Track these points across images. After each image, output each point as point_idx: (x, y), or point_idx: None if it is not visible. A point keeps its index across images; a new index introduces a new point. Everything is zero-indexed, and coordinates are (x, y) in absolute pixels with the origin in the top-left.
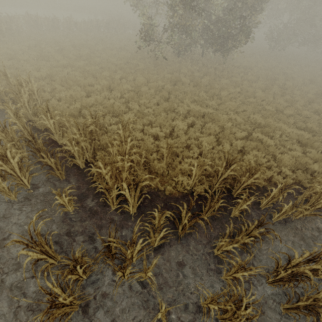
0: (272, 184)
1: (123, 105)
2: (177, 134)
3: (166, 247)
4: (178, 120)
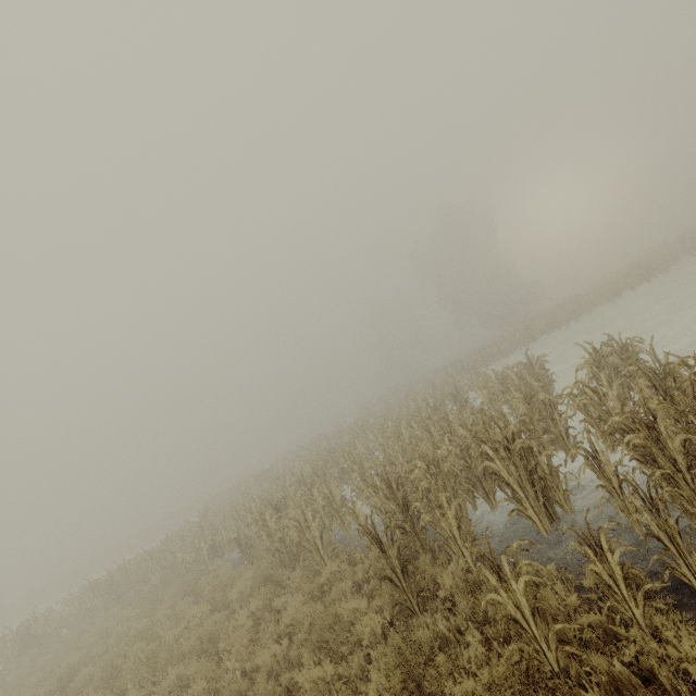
0: None
1: None
2: None
3: None
4: None
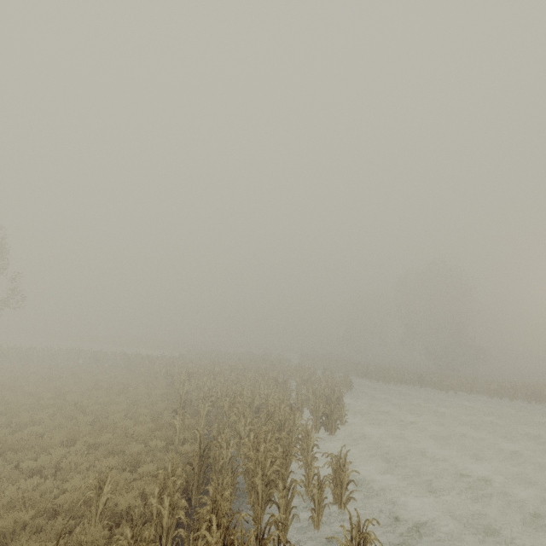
0: None
1: None
2: None
3: None
4: None
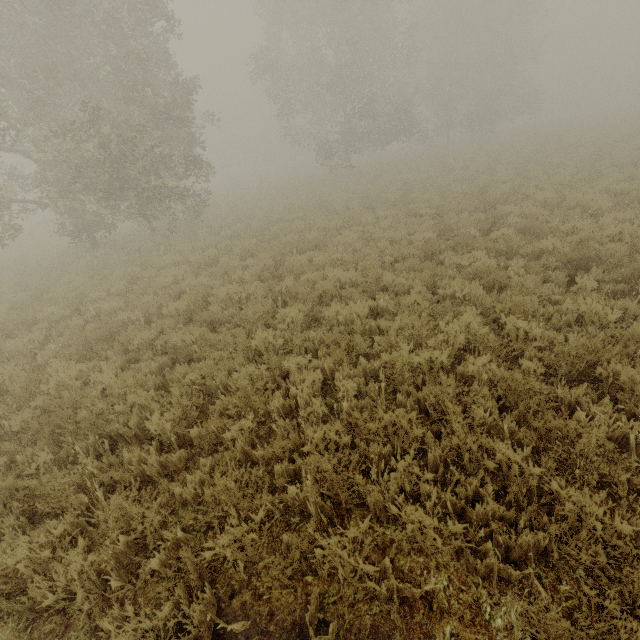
0: None
1: None
2: None
3: None
4: None
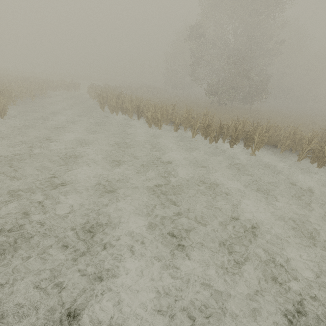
0: None
1: None
2: None
3: None
4: None
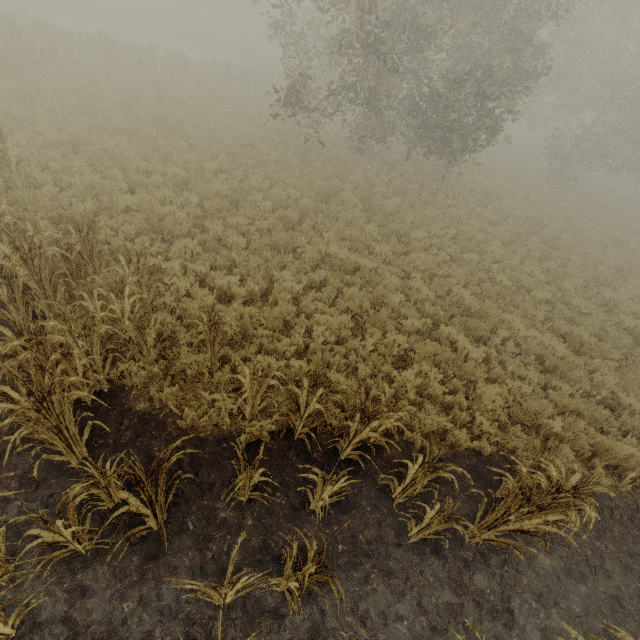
0: (447, 447)
1: (192, 221)
2: (276, 297)
3: (111, 558)
4: (290, 270)
